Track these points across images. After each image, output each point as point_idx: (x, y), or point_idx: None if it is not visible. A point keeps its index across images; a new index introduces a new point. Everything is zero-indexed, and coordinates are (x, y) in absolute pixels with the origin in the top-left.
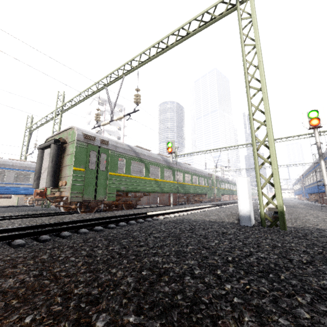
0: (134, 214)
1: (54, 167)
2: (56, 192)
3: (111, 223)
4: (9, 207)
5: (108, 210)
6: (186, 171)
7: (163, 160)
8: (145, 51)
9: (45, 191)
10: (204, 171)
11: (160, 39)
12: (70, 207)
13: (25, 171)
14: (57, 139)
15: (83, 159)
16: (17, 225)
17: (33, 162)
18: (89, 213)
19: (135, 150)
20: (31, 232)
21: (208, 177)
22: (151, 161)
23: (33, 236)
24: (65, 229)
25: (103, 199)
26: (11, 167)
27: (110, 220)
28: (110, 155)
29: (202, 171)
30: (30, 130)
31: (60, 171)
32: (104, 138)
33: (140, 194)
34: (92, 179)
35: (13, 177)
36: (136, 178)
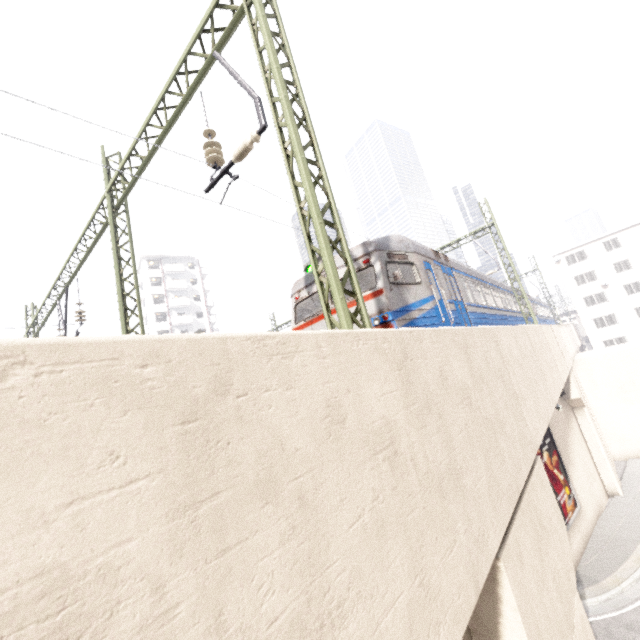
0: None
1: None
2: None
3: None
4: None
5: None
6: None
7: None
8: (68, 259)
9: None
10: None
11: (74, 247)
12: None
13: None
14: None
15: None
16: None
17: None
18: None
19: None
20: None
21: None
22: None
23: None
24: None
25: None
26: None
27: None
28: None
29: None
30: None
31: None
32: None
33: None
34: None
35: None
36: None
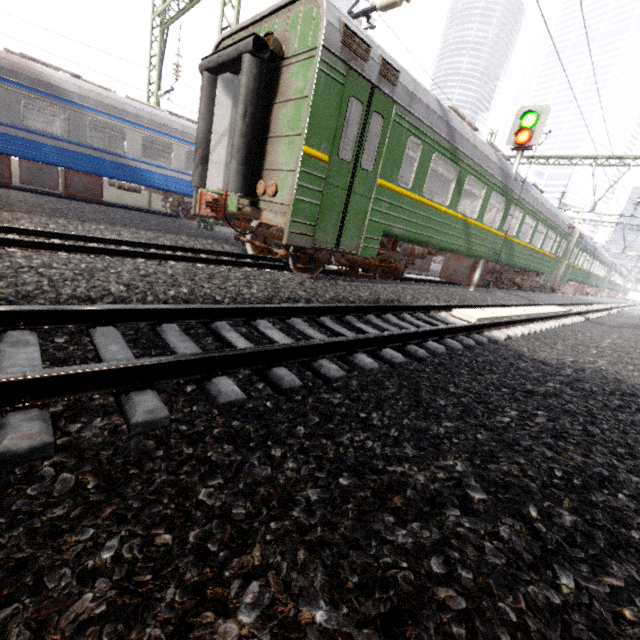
0: (424, 306)
1: (249, 137)
2: (246, 208)
3: (407, 339)
4: (140, 213)
5: (348, 275)
6: (532, 209)
7: (499, 167)
8: None
9: (224, 201)
10: (564, 217)
11: None
12: (273, 250)
13: (161, 135)
14: (262, 36)
15: (328, 123)
16: (185, 292)
17: (174, 116)
18: (316, 277)
19: (449, 121)
20: (248, 354)
21: (566, 232)
22: (474, 163)
23: (252, 363)
24: (320, 348)
25: (352, 249)
26: (134, 121)
27: (409, 332)
28: (393, 122)
29: (560, 216)
30: (163, 23)
31: (257, 150)
32: (390, 57)
33: (422, 251)
34: (340, 190)
35: (139, 146)
36: (430, 208)
